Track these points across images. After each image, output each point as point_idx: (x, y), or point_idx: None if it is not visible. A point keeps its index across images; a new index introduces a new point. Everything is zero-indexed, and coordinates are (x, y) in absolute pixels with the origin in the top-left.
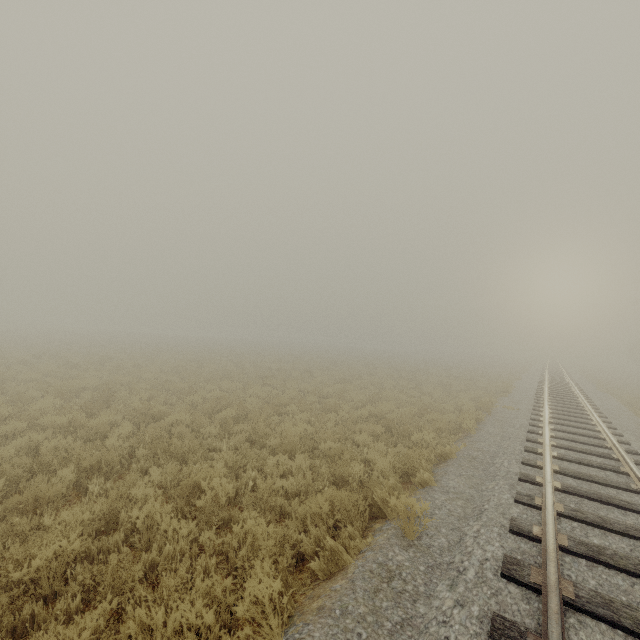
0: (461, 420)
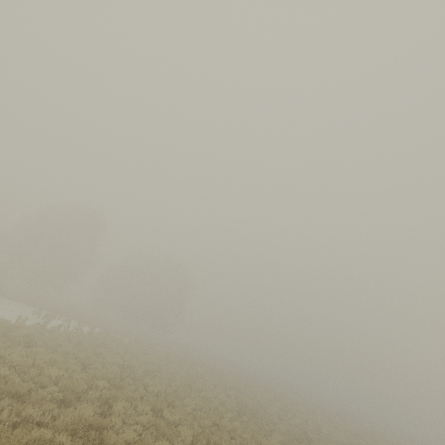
0: None
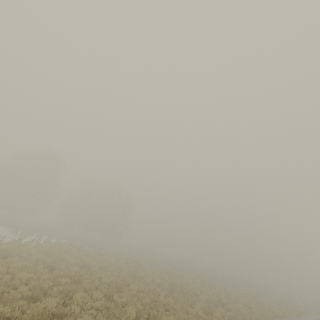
0: (312, 310)
